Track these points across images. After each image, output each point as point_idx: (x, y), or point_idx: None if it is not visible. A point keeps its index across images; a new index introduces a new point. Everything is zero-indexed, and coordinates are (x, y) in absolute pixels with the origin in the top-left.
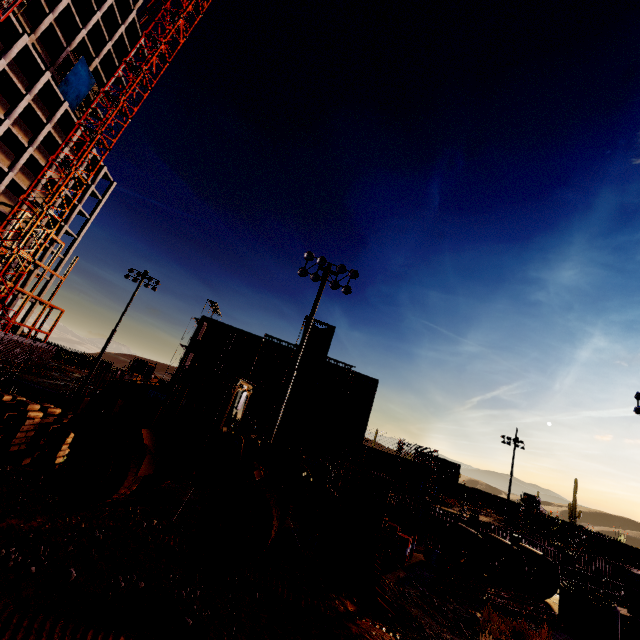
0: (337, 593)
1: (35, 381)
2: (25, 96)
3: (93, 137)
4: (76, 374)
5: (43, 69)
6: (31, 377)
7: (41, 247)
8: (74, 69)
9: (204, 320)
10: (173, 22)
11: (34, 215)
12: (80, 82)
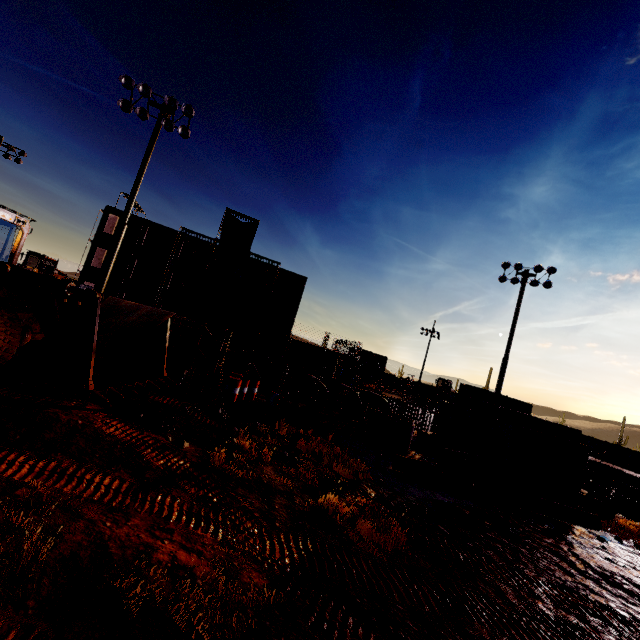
0: (90, 400)
1: None
2: None
3: None
4: None
5: None
6: None
7: None
8: None
9: (109, 211)
10: None
11: None
12: None
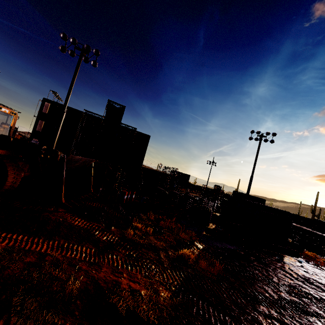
0: (59, 206)
1: None
2: None
3: None
4: None
5: None
6: None
7: None
8: None
9: (45, 100)
10: None
11: None
12: None
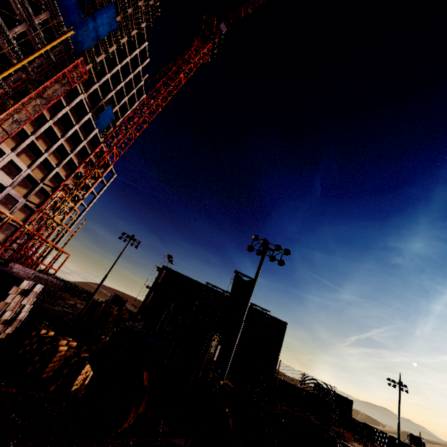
0: None
1: (47, 308)
2: (75, 126)
3: (110, 149)
4: (70, 301)
5: (88, 111)
6: (45, 304)
7: (67, 215)
8: (104, 111)
9: (164, 269)
10: (166, 88)
11: (67, 194)
12: (106, 118)
